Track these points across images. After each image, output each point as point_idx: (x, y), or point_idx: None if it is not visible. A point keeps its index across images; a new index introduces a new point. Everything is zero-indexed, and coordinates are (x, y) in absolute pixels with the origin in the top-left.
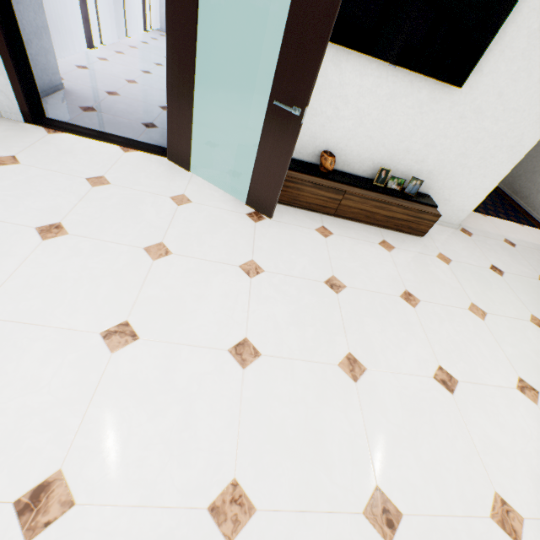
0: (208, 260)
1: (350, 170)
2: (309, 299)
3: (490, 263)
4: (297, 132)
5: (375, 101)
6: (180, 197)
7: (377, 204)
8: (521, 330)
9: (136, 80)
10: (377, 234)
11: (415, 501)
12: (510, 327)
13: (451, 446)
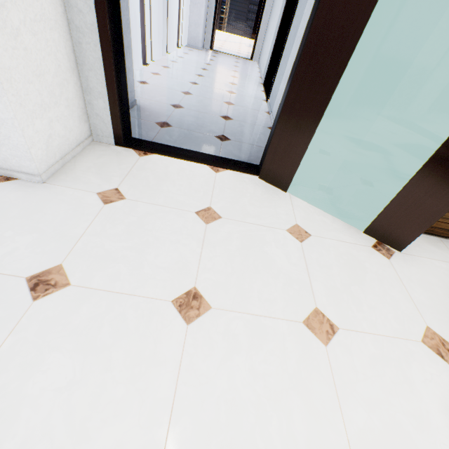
0: (383, 334)
1: None
2: None
3: None
4: None
5: None
6: (296, 229)
7: None
8: None
9: (189, 91)
10: None
11: None
12: None
13: None
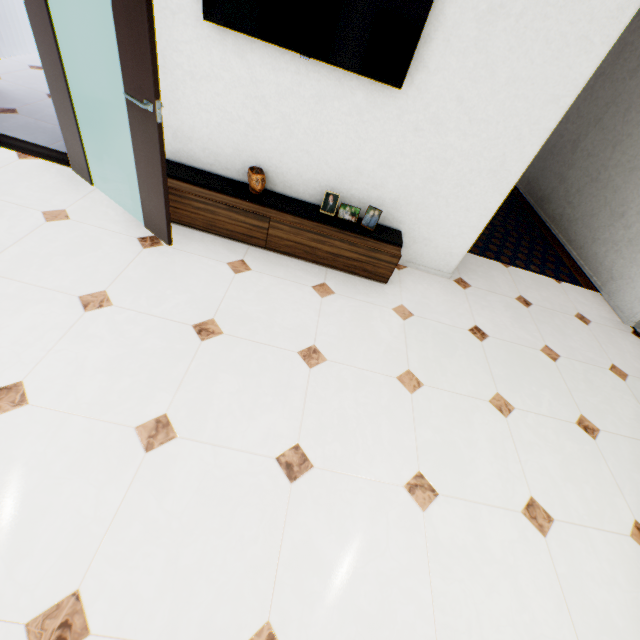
0: (40, 286)
1: (294, 193)
2: (153, 344)
3: (474, 324)
4: (158, 134)
5: (302, 105)
6: (58, 213)
7: (315, 237)
8: (465, 411)
9: None
10: (319, 275)
11: (124, 618)
12: (450, 406)
13: (239, 551)
